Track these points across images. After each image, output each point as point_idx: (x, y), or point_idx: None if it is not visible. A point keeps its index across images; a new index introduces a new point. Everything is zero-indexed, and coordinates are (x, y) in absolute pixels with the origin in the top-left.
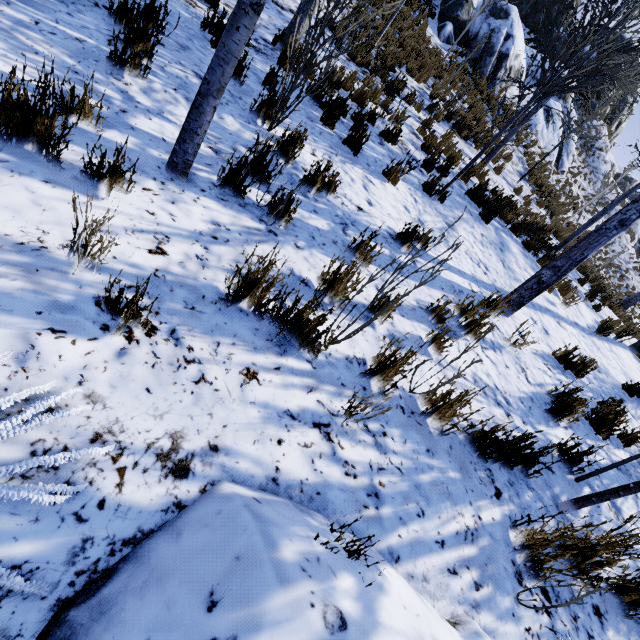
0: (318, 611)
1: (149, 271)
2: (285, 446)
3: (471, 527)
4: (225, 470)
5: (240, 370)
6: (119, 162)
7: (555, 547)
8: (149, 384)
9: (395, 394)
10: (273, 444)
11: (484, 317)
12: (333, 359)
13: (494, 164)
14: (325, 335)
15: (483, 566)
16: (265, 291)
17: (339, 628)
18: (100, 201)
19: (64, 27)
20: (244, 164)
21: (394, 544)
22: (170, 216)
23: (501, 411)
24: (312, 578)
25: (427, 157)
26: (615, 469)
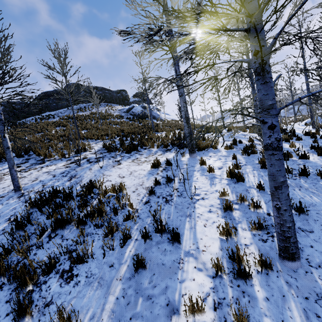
0: None
1: None
2: None
3: None
4: None
5: None
6: None
7: None
8: None
9: None
10: None
11: None
12: None
13: None
14: None
15: None
16: None
17: None
18: None
19: None
20: None
21: None
22: None
23: None
24: None
25: None
26: None
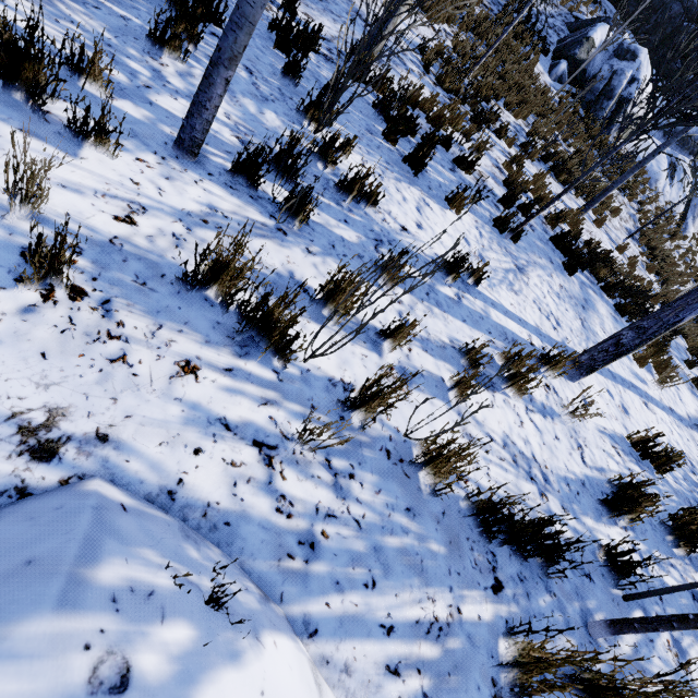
0: (91, 657)
1: (105, 236)
2: (203, 458)
3: (442, 619)
4: (106, 466)
5: (177, 360)
6: (104, 120)
7: (553, 674)
8: (48, 349)
9: (384, 434)
10: (187, 451)
11: (532, 370)
12: (310, 376)
13: (596, 216)
14: (306, 347)
15: (444, 675)
16: (234, 279)
17: (110, 689)
18: (78, 160)
19: (112, 4)
20: (260, 151)
21: (315, 613)
22: (158, 190)
23: (533, 487)
24: (119, 613)
25: (507, 192)
26: (690, 598)
